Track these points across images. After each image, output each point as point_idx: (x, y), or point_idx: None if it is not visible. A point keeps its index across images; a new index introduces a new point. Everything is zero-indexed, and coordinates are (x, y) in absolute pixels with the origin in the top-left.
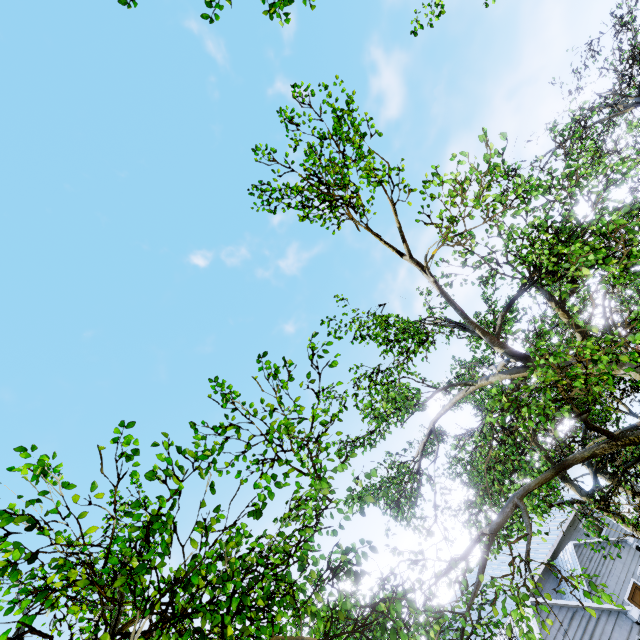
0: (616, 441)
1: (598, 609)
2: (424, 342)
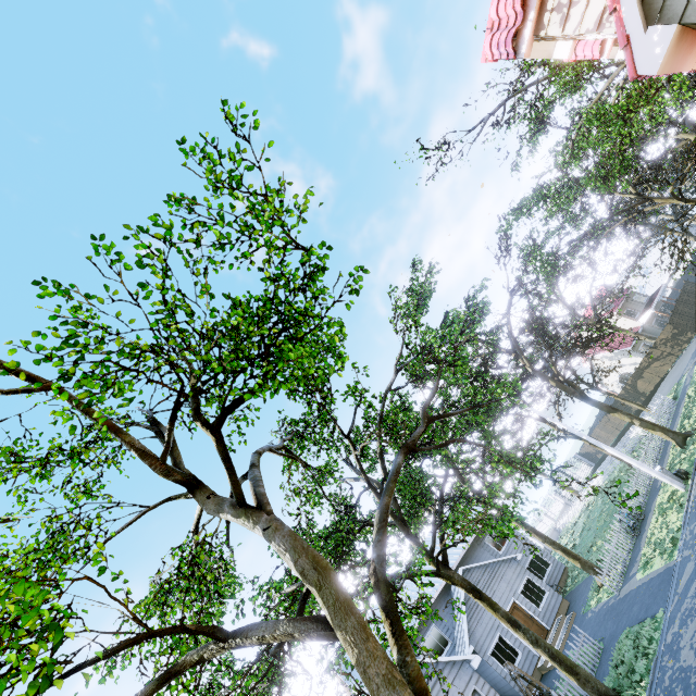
0: (224, 642)
1: (443, 662)
2: (91, 461)
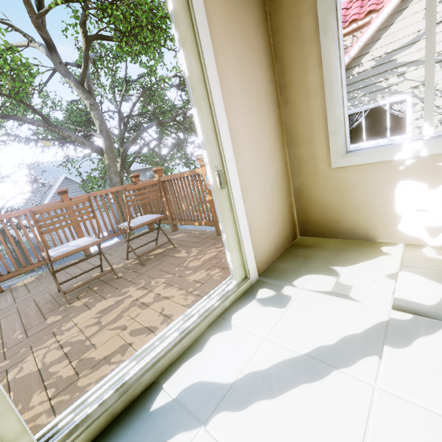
0: (49, 126)
1: None
2: None
